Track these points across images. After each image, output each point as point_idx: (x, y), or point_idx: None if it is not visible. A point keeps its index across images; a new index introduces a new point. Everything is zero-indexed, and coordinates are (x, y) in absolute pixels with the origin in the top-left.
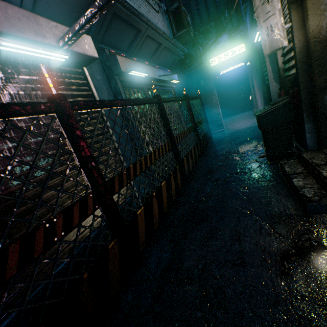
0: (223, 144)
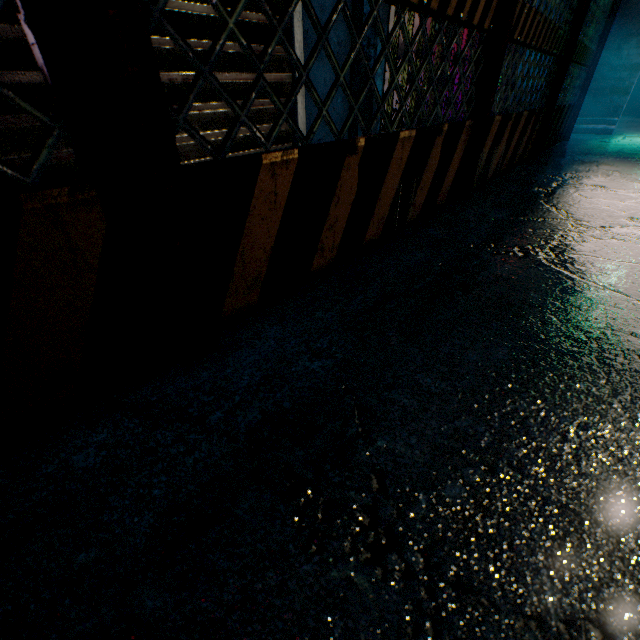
0: (604, 155)
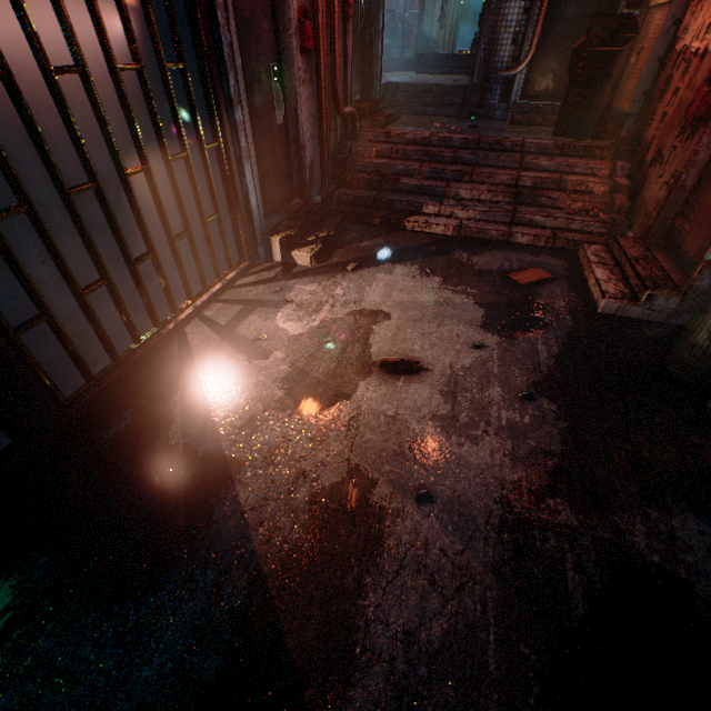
0: None
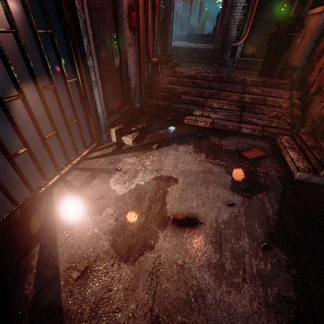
0: None
